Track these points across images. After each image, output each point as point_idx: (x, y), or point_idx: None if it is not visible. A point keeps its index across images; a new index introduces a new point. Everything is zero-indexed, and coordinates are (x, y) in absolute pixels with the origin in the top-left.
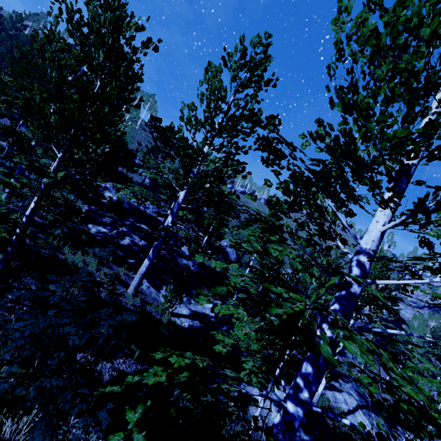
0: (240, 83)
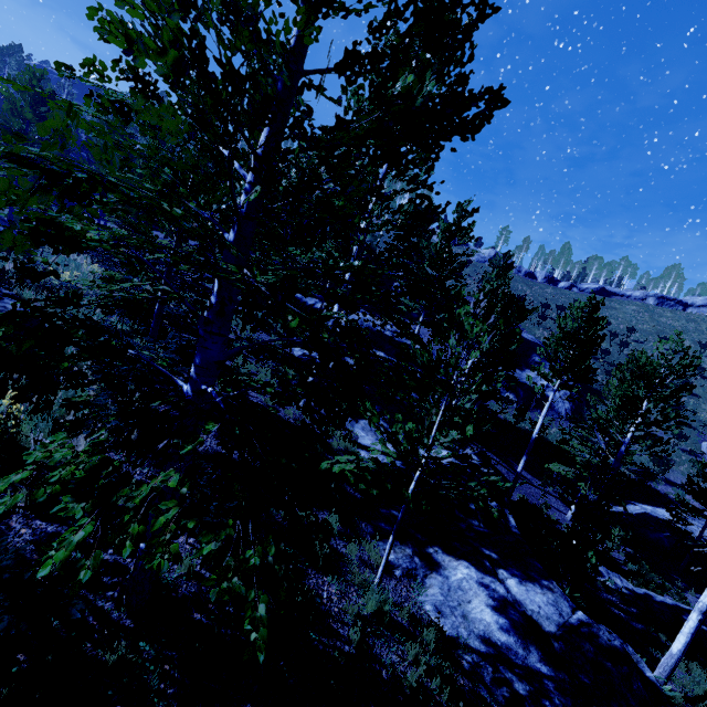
0: None
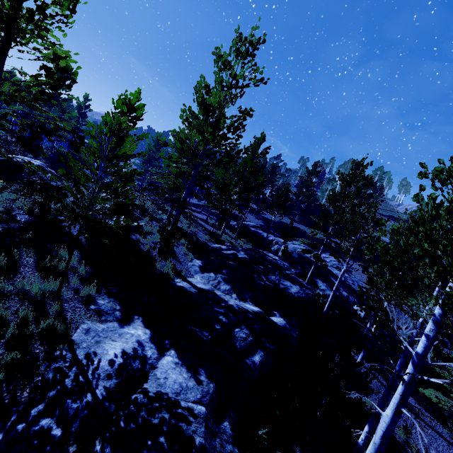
0: (233, 76)
